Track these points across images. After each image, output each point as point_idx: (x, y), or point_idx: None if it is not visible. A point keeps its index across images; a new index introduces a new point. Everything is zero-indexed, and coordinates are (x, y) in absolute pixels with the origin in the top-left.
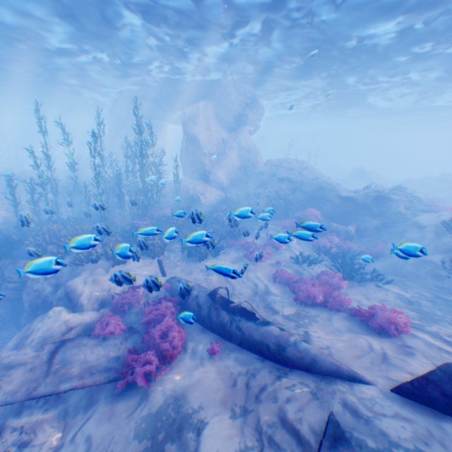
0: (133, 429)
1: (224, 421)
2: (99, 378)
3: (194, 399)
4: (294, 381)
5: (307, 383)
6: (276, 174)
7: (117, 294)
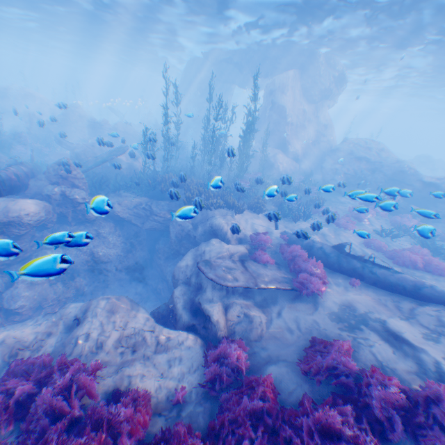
0: (325, 316)
1: (396, 320)
2: (285, 286)
3: (361, 307)
4: (436, 308)
5: None
6: (353, 153)
7: (250, 236)
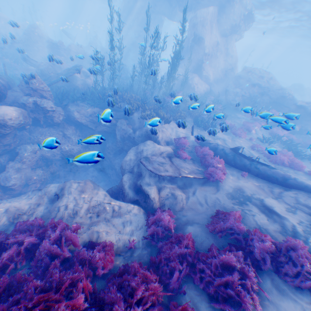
0: (224, 196)
1: (270, 199)
2: (199, 175)
3: (248, 191)
4: (295, 192)
5: (303, 193)
6: (250, 80)
7: (175, 140)
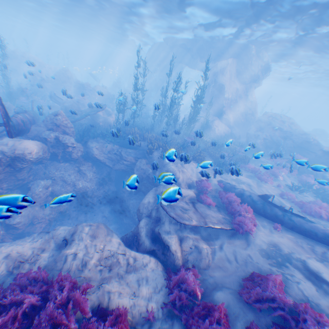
0: (257, 253)
1: (314, 261)
2: (226, 225)
3: (285, 248)
4: None
5: None
6: (271, 124)
7: (196, 182)
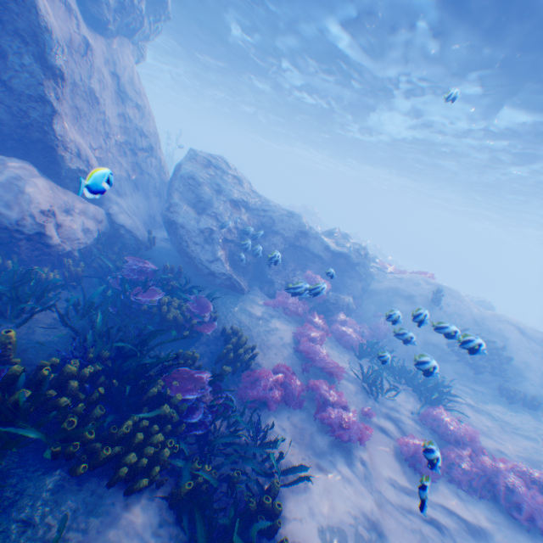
0: None
1: None
2: None
3: None
4: None
5: None
6: (223, 189)
7: None
